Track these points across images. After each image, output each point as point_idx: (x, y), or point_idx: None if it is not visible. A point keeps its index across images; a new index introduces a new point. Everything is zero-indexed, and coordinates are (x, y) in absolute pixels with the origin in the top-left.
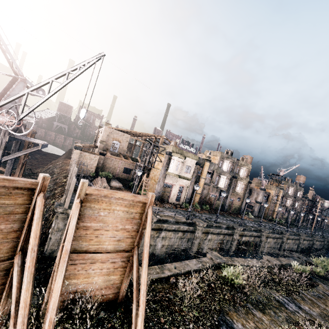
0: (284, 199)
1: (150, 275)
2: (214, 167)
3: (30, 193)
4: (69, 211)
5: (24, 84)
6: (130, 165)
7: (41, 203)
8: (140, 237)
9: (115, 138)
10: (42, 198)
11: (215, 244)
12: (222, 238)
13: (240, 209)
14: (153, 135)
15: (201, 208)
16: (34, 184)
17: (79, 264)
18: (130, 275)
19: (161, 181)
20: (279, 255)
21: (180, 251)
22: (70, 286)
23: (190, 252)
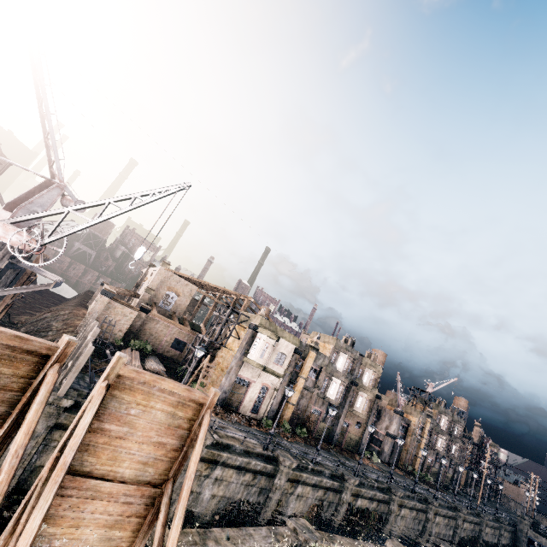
0: (432, 436)
1: (180, 546)
2: (323, 362)
3: (40, 362)
4: (65, 401)
5: (60, 191)
6: (187, 336)
7: (52, 380)
8: (181, 461)
9: (172, 287)
10: (57, 372)
11: (307, 506)
12: (322, 495)
13: (359, 444)
14: (234, 293)
15: (292, 433)
16: (52, 349)
17: (70, 498)
18: (148, 533)
19: (233, 372)
20: (421, 546)
21: (243, 512)
22: (41, 538)
23: (261, 517)
